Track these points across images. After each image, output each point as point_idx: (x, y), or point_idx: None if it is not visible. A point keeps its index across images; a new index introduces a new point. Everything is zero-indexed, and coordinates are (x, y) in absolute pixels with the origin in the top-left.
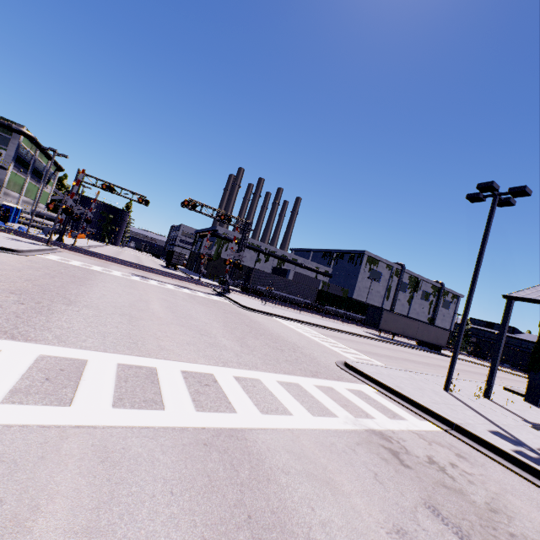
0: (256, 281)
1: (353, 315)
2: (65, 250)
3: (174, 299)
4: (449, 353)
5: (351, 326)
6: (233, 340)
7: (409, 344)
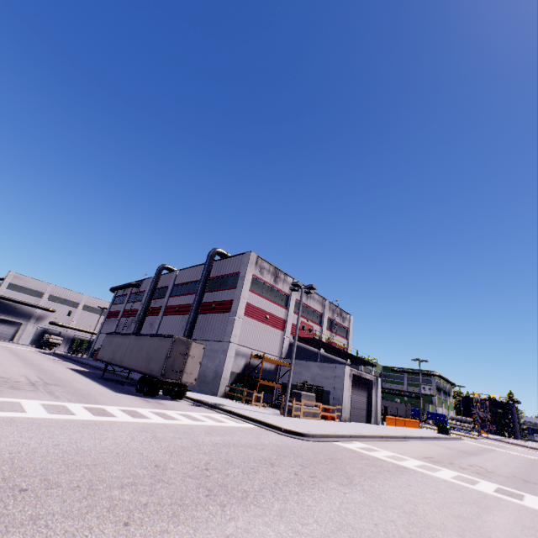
0: None
1: None
2: (486, 438)
3: None
4: None
5: None
6: None
7: None
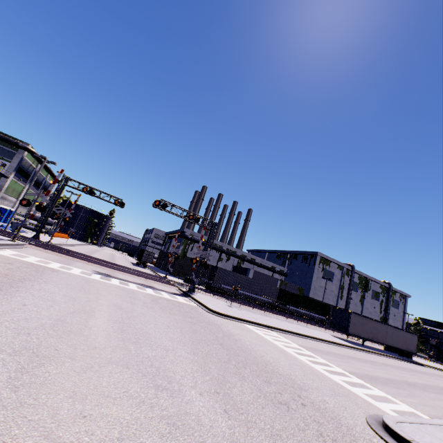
0: (220, 279)
1: (314, 314)
2: (33, 246)
3: (131, 305)
4: (419, 360)
5: (314, 327)
6: (210, 393)
7: (380, 351)
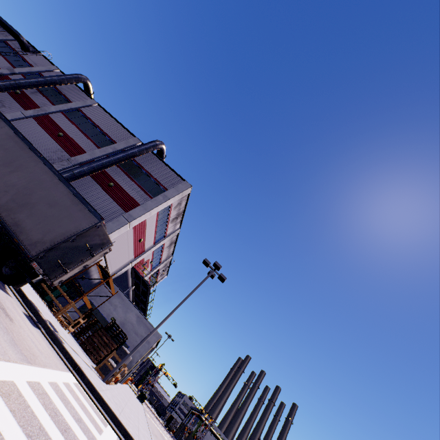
0: None
1: None
2: None
3: None
4: None
5: None
6: None
7: None
